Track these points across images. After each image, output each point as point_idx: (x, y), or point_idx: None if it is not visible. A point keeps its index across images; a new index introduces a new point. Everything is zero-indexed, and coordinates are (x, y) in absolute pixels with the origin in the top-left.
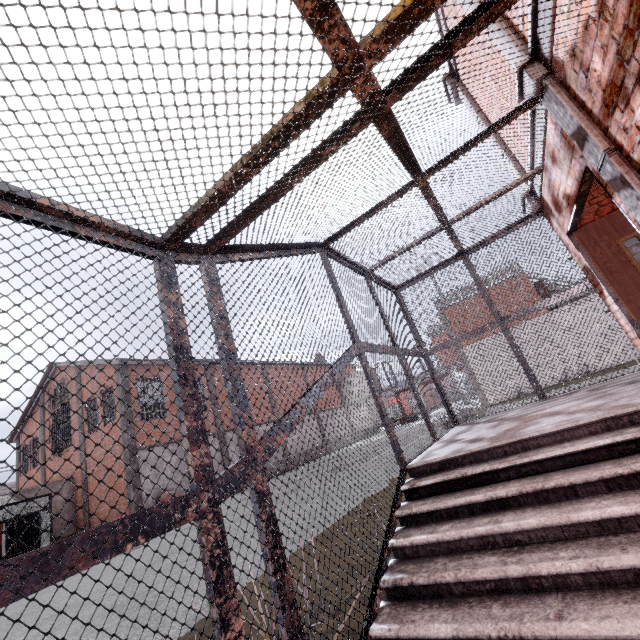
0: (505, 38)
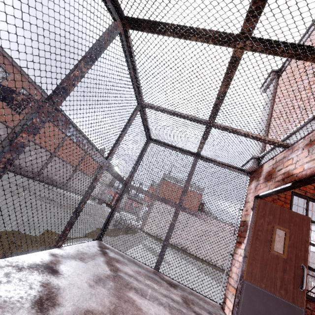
0: None
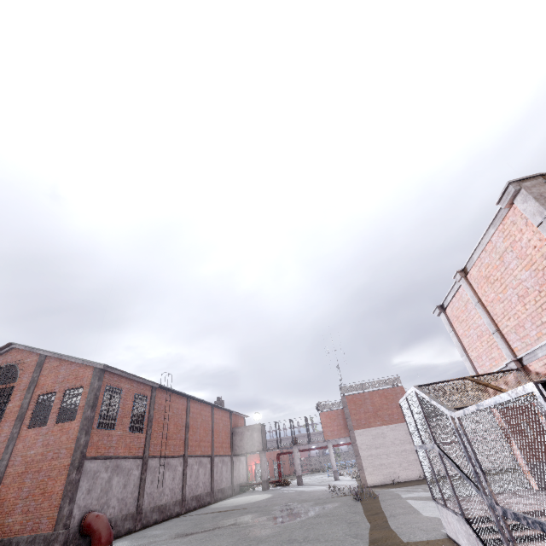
0: (503, 344)
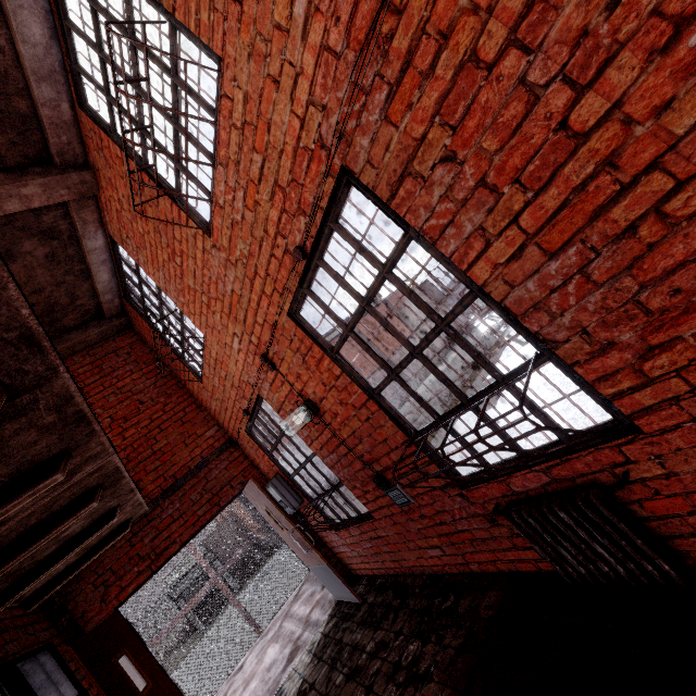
0: None
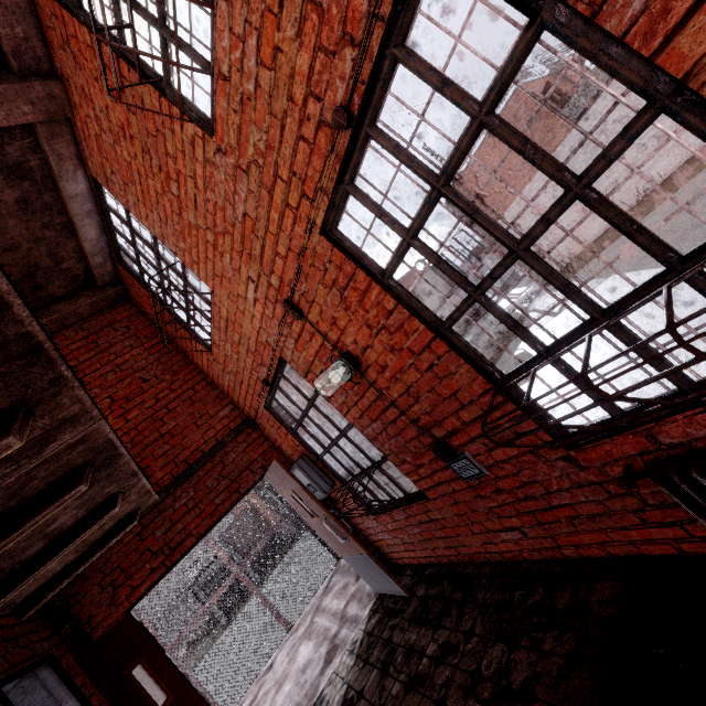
0: None
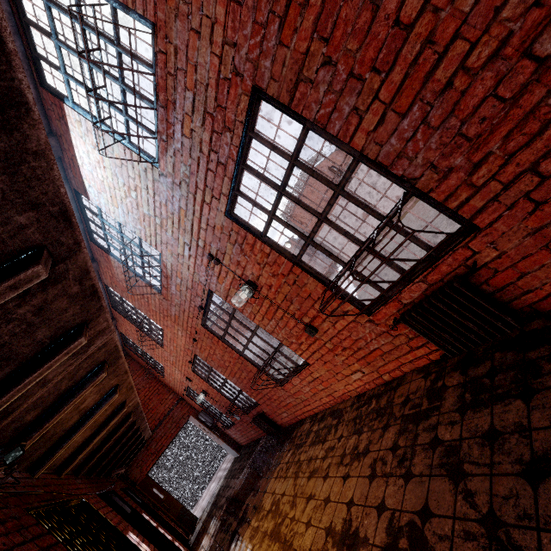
0: None
